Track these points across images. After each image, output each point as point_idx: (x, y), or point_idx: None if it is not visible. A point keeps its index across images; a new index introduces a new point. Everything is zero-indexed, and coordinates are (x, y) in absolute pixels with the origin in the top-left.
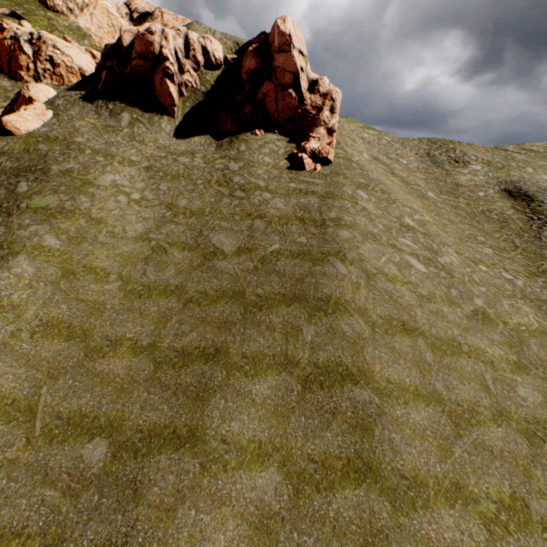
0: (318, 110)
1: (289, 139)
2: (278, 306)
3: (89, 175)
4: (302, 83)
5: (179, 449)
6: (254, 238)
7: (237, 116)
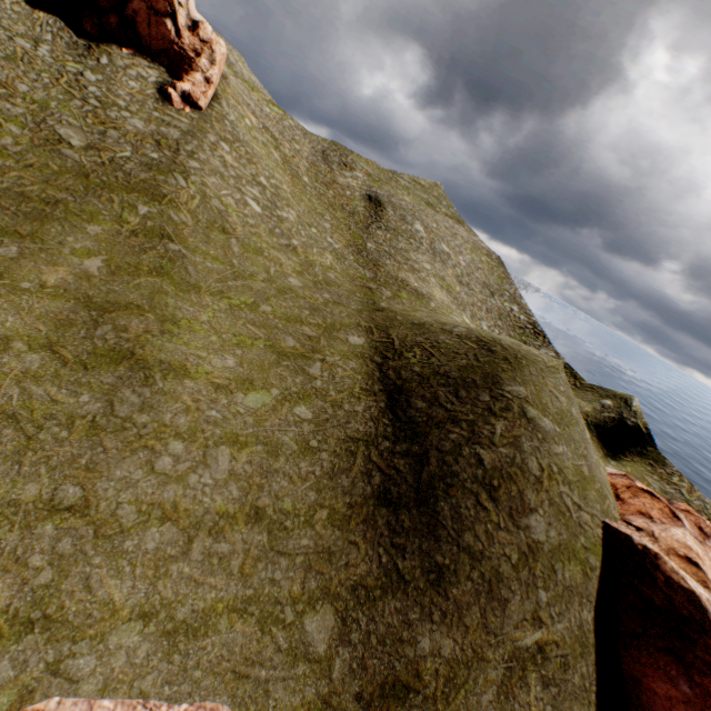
0: (197, 55)
1: (163, 73)
2: (120, 191)
3: None
4: (180, 18)
5: (22, 239)
6: (106, 143)
7: (100, 23)
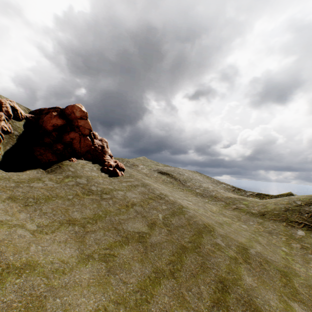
0: (102, 147)
1: (92, 162)
2: (201, 240)
3: None
4: (91, 134)
5: None
6: (147, 216)
7: (53, 150)
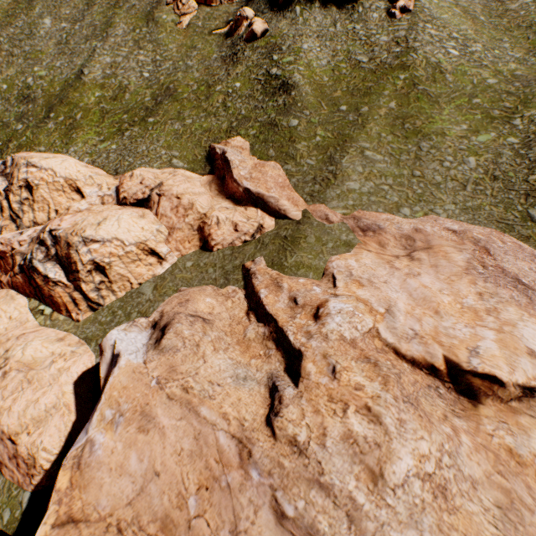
0: None
1: (385, 4)
2: (389, 73)
3: (297, 45)
4: None
5: (366, 104)
6: (375, 56)
7: None
